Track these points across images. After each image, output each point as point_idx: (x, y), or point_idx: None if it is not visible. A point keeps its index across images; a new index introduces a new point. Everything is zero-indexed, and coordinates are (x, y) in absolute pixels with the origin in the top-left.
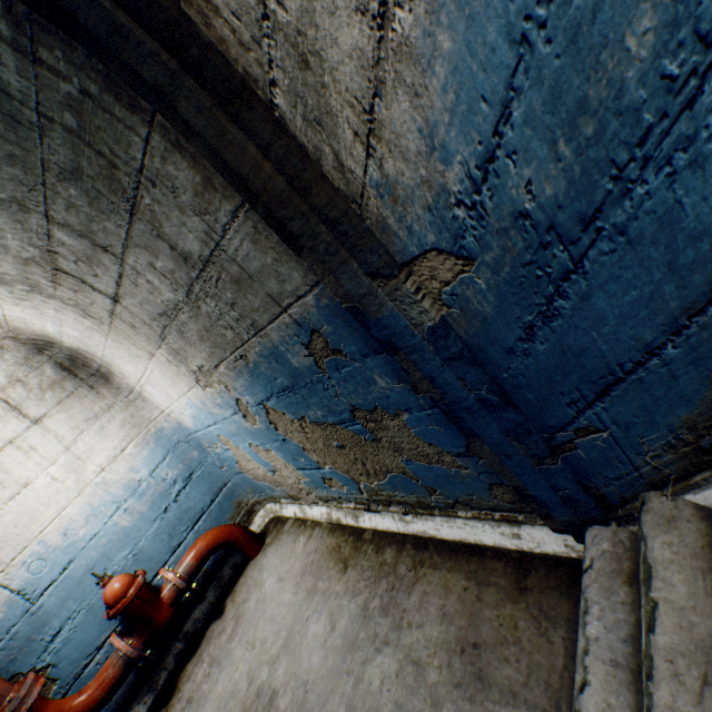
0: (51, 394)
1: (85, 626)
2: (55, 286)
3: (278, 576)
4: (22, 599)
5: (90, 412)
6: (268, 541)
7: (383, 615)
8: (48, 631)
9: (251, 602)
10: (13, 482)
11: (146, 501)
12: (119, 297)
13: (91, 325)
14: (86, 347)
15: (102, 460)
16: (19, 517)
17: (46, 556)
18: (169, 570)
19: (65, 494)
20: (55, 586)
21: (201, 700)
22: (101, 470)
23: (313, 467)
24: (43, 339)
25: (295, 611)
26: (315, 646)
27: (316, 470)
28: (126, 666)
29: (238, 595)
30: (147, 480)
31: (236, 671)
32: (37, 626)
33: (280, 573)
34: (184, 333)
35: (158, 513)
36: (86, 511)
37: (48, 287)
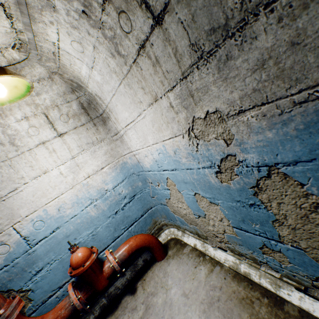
0: (72, 121)
1: (55, 271)
2: (103, 4)
3: (182, 291)
4: (25, 242)
5: (90, 139)
6: (170, 253)
7: None
8: (34, 267)
9: (159, 299)
10: (38, 168)
11: (106, 203)
12: (165, 12)
13: (114, 66)
14: (100, 93)
15: (89, 170)
16: (36, 191)
17: (45, 220)
18: (110, 253)
19: (64, 185)
20: (45, 240)
21: None
22: (87, 176)
23: (261, 235)
24: (77, 82)
25: None
26: None
27: (264, 238)
28: (72, 311)
29: (147, 285)
30: (110, 191)
31: None
32: (29, 263)
33: (184, 289)
34: (229, 60)
35: (111, 213)
36: (73, 199)
37: (97, 7)
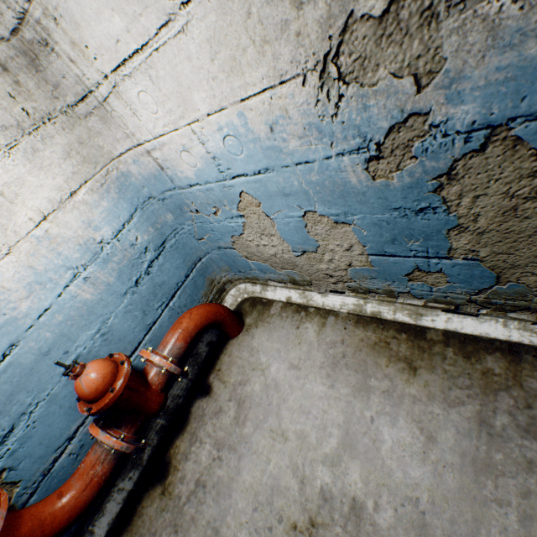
0: None
1: (47, 420)
2: None
3: (289, 363)
4: None
5: (6, 115)
6: (249, 322)
7: (530, 439)
8: None
9: (255, 386)
10: None
11: (111, 270)
12: None
13: None
14: None
15: (40, 203)
16: None
17: None
18: (153, 353)
19: None
20: None
21: (221, 488)
22: (41, 218)
23: (419, 255)
24: None
25: (342, 408)
26: (408, 458)
27: (421, 259)
28: (117, 460)
29: (227, 375)
30: (110, 242)
31: (268, 463)
32: None
33: (291, 360)
34: None
35: (127, 286)
36: (24, 277)
37: None
